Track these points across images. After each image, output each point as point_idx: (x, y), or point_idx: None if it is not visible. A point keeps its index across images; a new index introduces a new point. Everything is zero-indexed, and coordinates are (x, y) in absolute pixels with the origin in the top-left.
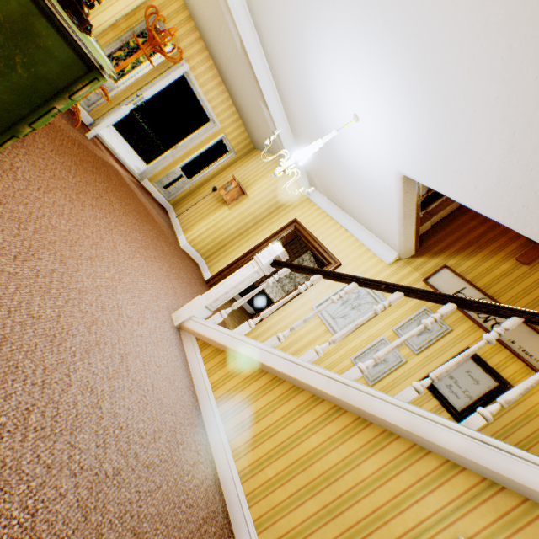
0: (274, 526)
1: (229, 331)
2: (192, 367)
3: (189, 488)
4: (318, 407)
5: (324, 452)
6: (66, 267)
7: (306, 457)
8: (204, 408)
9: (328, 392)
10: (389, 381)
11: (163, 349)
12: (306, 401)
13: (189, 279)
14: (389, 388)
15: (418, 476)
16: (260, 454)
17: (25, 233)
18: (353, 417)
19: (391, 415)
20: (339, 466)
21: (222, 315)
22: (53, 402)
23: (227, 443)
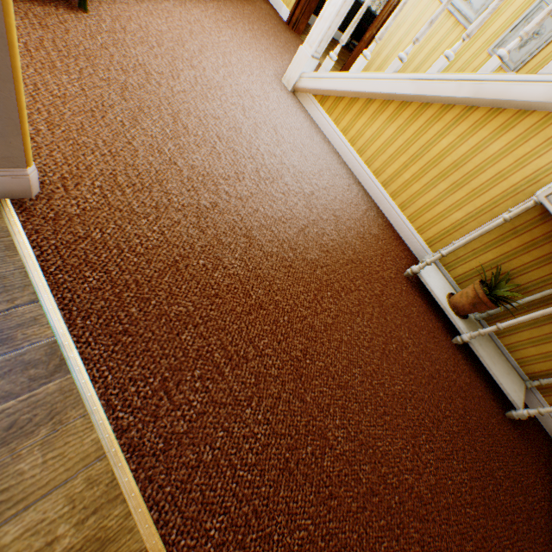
0: (413, 205)
1: (344, 75)
2: (319, 124)
3: (351, 198)
4: (448, 114)
5: (453, 149)
6: (197, 71)
7: (437, 158)
8: (341, 152)
9: (459, 97)
10: (538, 62)
11: (293, 116)
12: (435, 114)
13: (271, 30)
14: (536, 71)
15: (545, 139)
16: (396, 168)
17: (157, 52)
18: (485, 111)
19: (528, 95)
20: (467, 154)
21: (332, 59)
22: (263, 166)
23: (367, 169)
